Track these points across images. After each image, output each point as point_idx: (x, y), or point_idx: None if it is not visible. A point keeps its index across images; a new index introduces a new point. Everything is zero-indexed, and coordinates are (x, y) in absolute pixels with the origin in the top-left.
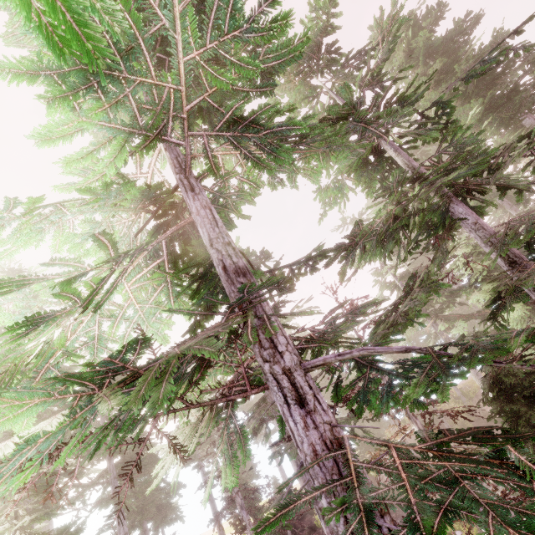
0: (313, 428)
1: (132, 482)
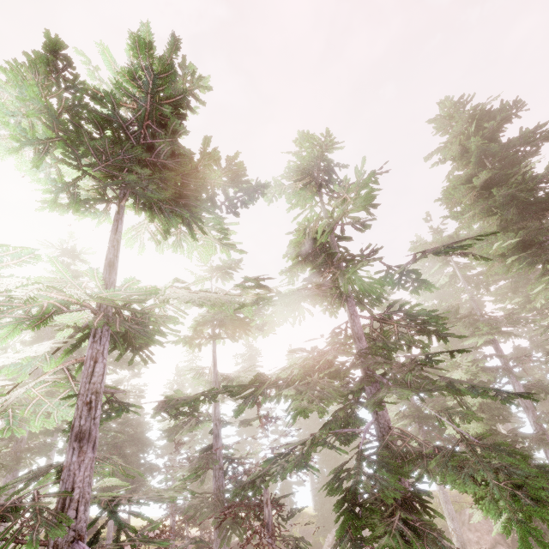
0: None
1: None
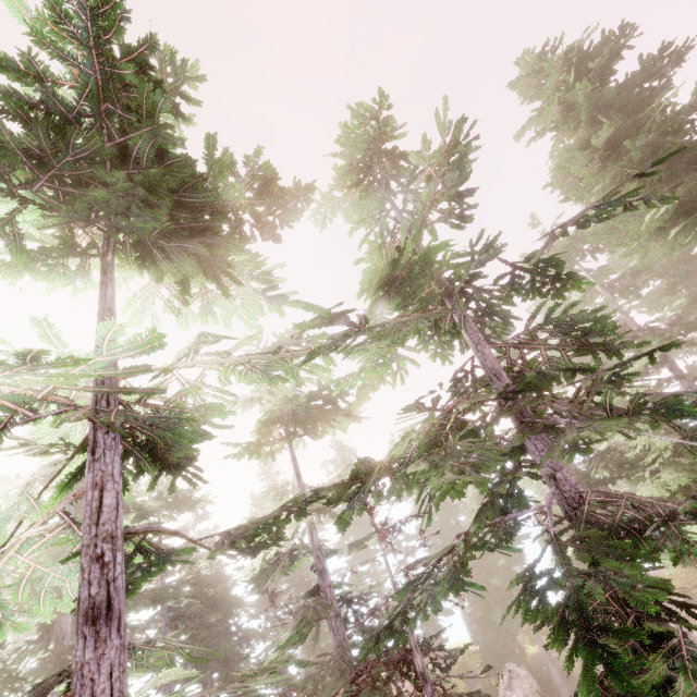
0: None
1: None
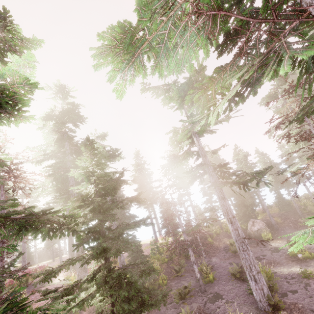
0: None
1: (247, 45)
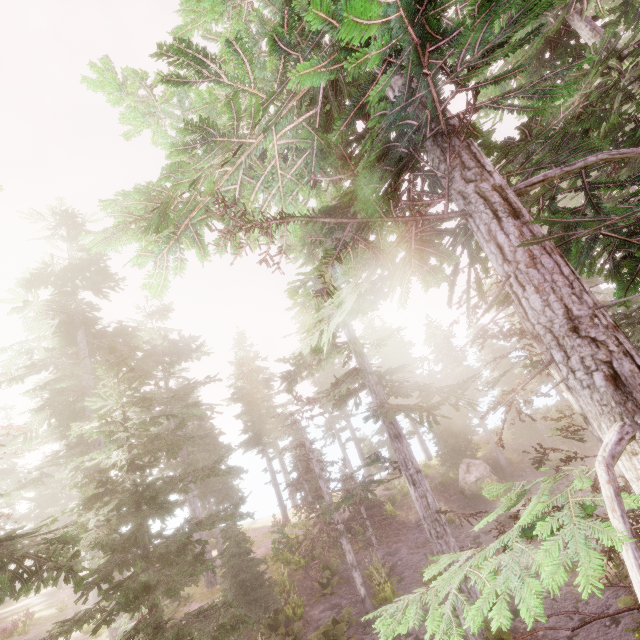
0: (529, 236)
1: (335, 270)
